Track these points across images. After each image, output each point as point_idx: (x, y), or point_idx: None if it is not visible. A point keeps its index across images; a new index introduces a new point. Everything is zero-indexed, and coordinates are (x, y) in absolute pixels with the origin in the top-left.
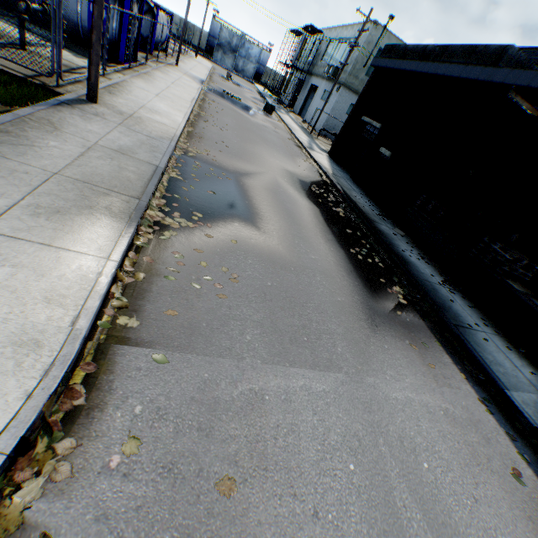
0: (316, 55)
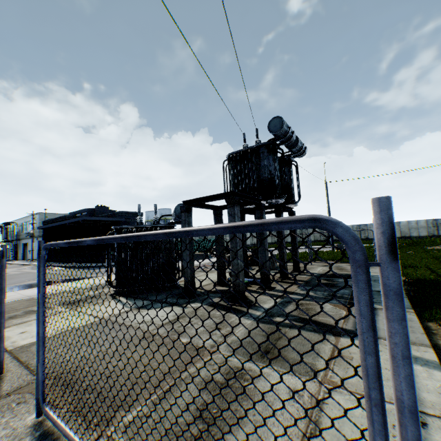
0: (19, 231)
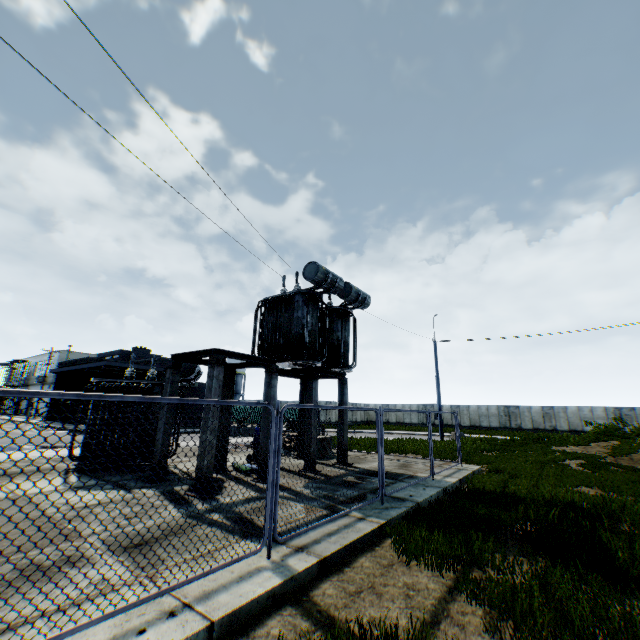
0: (30, 373)
